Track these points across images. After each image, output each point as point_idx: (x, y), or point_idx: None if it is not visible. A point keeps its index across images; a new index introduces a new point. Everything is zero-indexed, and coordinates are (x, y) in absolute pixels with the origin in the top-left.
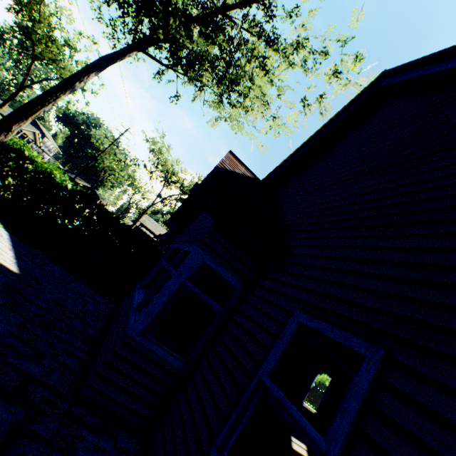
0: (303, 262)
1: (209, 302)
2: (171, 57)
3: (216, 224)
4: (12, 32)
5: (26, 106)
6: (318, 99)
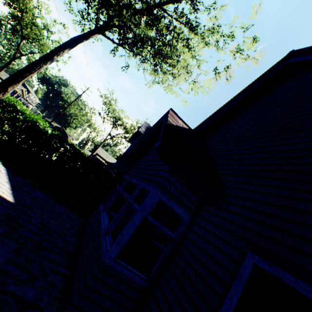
0: (244, 204)
1: (165, 231)
2: (120, 38)
3: (169, 170)
4: (7, 19)
5: (18, 73)
6: (225, 69)
